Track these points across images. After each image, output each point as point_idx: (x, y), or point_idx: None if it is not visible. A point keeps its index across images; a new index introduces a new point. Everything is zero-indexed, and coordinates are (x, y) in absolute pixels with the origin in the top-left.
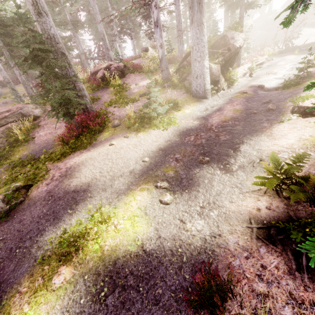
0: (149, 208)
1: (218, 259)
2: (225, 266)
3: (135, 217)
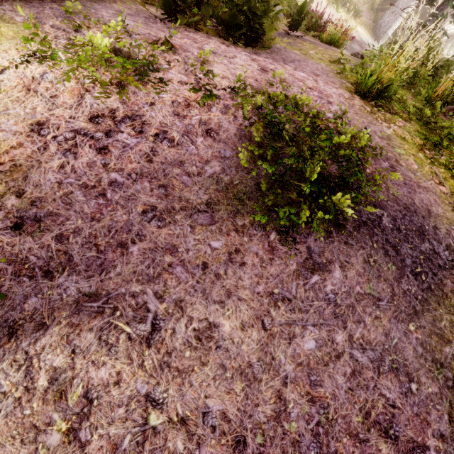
0: None
1: None
2: None
3: None
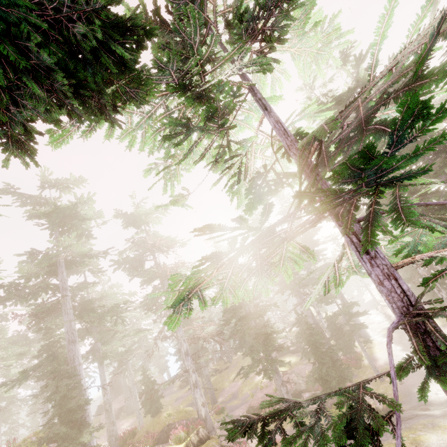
0: None
1: None
2: None
3: None
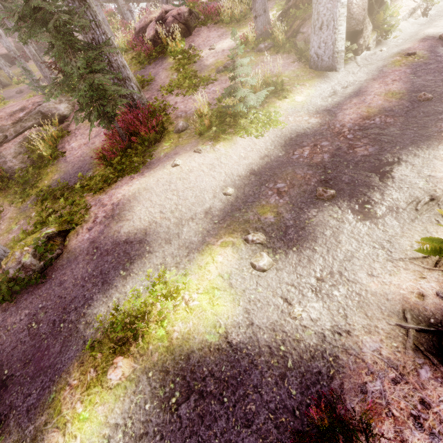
0: (236, 277)
1: (344, 373)
2: (356, 387)
3: (215, 290)
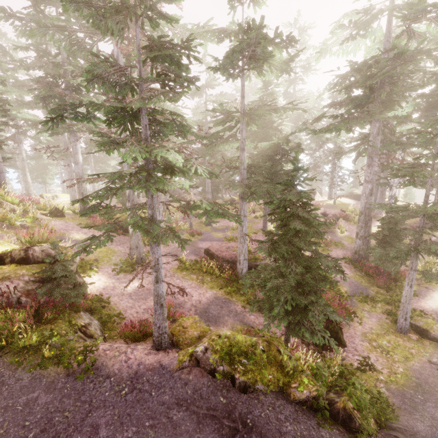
0: None
1: None
2: None
3: None
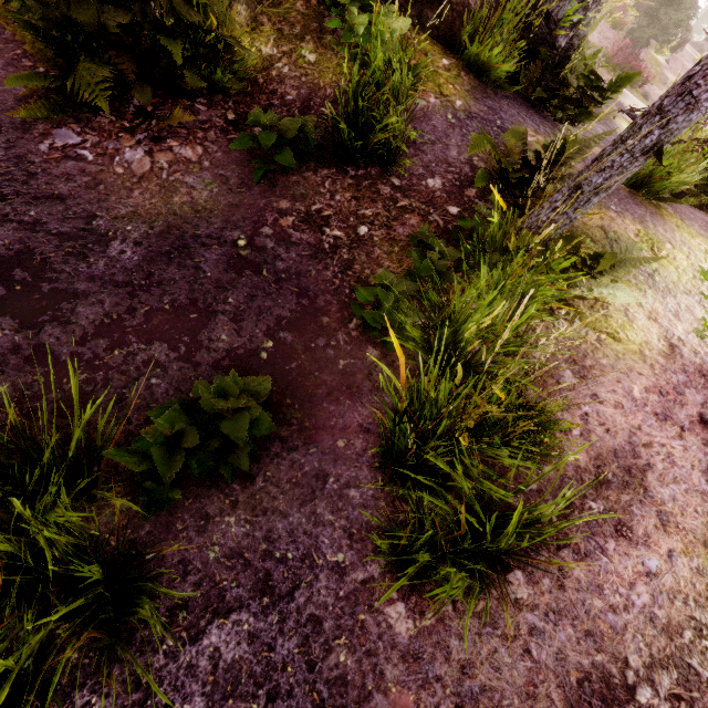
0: None
1: None
2: None
3: None
